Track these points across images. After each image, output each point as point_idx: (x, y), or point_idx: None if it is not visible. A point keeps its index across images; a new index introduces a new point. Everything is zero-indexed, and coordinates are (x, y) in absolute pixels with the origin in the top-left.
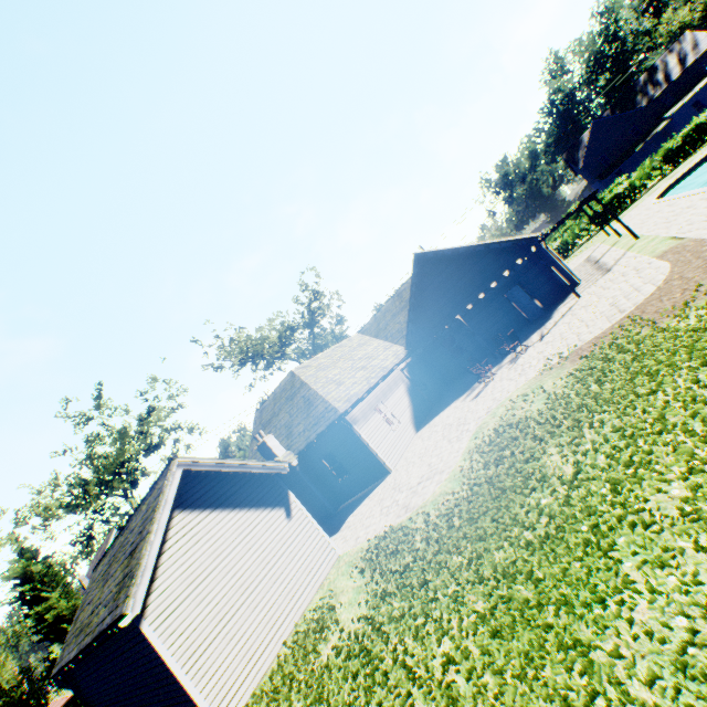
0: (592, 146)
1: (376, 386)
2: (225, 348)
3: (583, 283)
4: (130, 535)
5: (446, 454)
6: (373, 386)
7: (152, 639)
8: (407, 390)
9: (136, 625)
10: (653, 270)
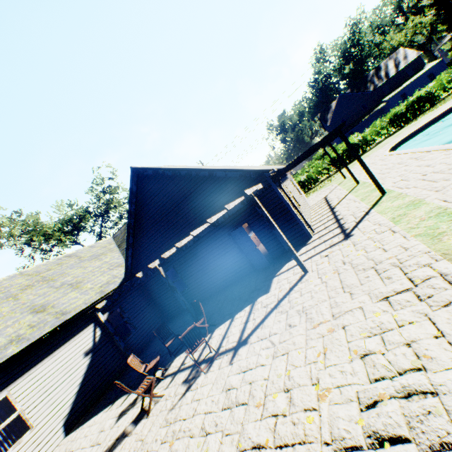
0: (337, 111)
1: None
2: None
3: (316, 238)
4: None
5: None
6: None
7: None
8: (91, 345)
9: None
10: None
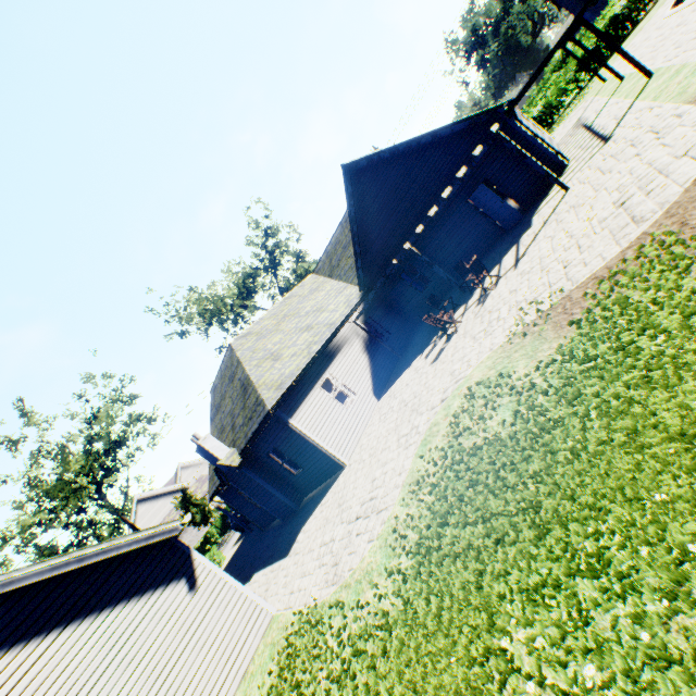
0: None
1: (317, 356)
2: (179, 315)
3: (573, 163)
4: None
5: (390, 471)
6: (315, 355)
7: None
8: (363, 346)
9: None
10: (690, 127)
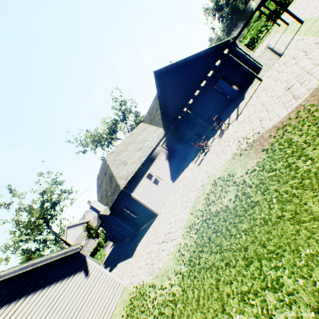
0: None
1: (144, 163)
2: (81, 143)
3: (264, 67)
4: None
5: (178, 219)
6: (143, 162)
7: None
8: (166, 157)
9: None
10: None
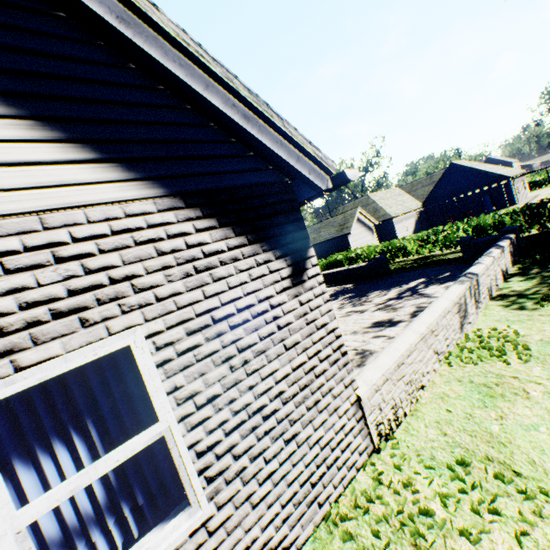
0: None
1: (406, 213)
2: None
3: (517, 205)
4: (333, 223)
5: None
6: (404, 213)
7: (349, 241)
8: (415, 221)
9: (346, 238)
10: None
